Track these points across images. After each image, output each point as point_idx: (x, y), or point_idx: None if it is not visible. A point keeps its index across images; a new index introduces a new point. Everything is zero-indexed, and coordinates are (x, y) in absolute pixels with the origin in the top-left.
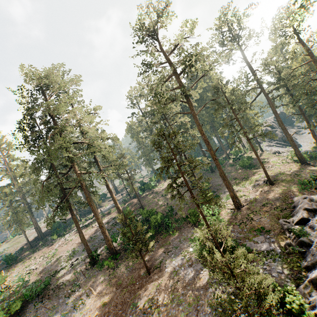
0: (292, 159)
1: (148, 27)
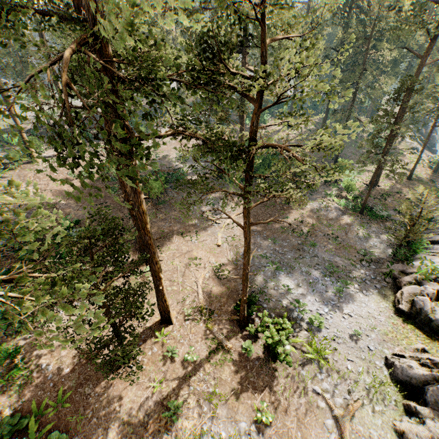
0: (429, 164)
1: None
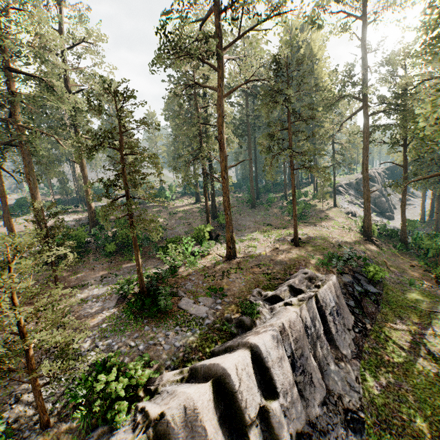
0: (360, 228)
1: None
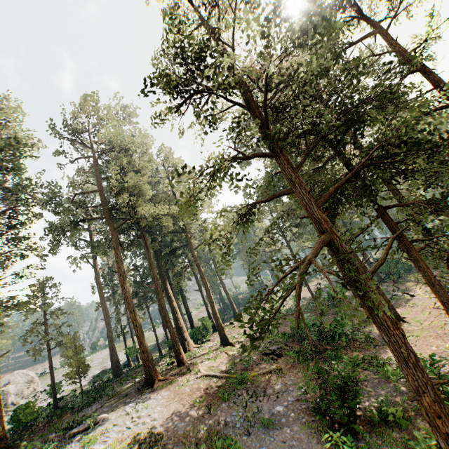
0: None
1: None
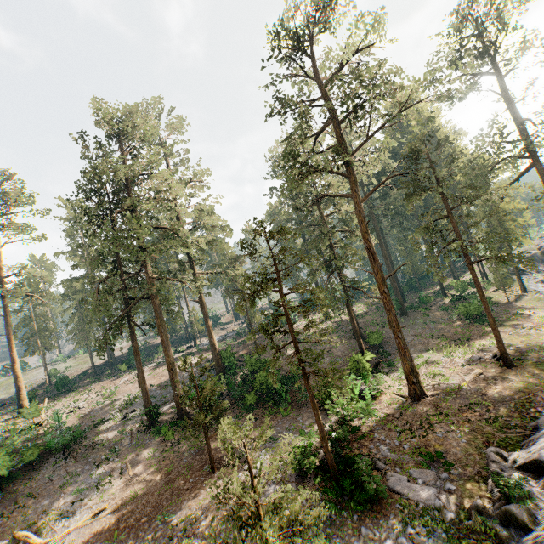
0: None
1: (295, 32)
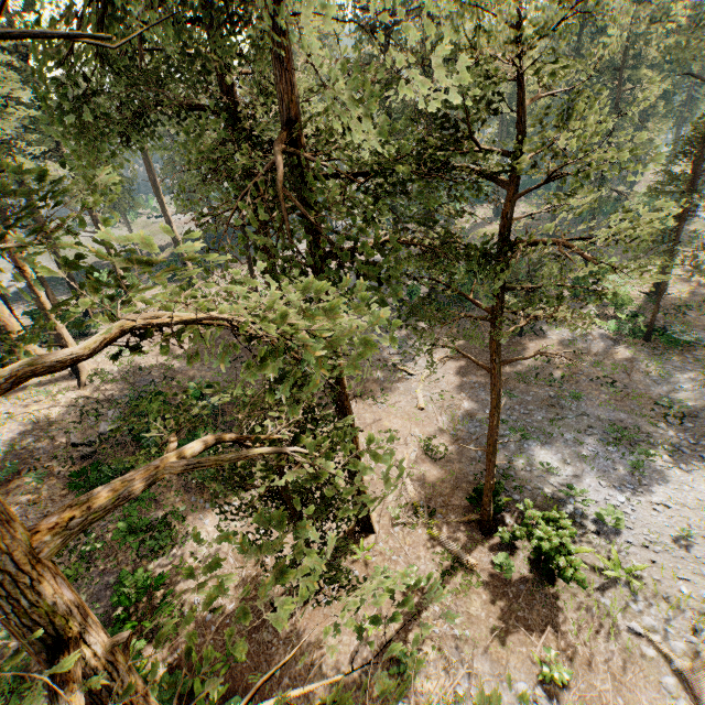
0: None
1: None
